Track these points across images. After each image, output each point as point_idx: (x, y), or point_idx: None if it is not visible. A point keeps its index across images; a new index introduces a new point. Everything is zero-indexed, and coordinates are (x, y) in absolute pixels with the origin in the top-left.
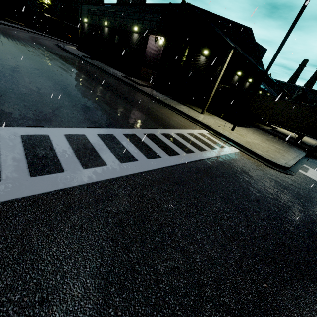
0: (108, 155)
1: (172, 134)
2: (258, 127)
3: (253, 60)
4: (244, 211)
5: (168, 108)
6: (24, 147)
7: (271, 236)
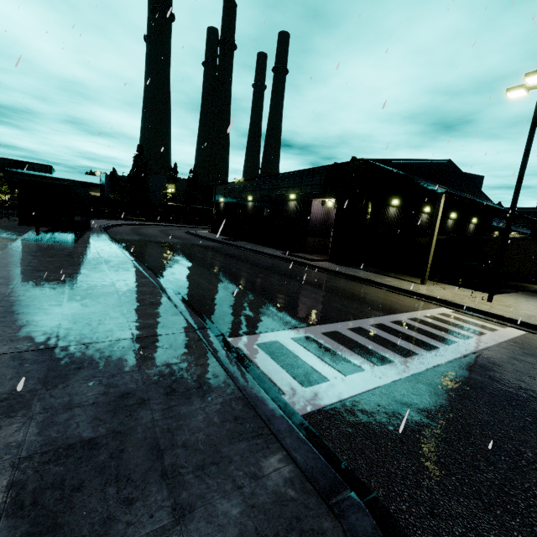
0: (355, 357)
1: (405, 321)
2: (525, 288)
3: (469, 194)
4: None
5: (370, 285)
6: (270, 356)
7: None
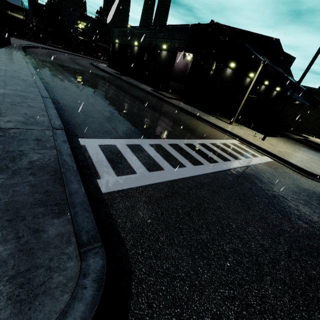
0: (162, 161)
1: (207, 144)
2: (288, 136)
3: (281, 69)
4: (286, 213)
5: (198, 119)
6: (104, 154)
7: (314, 236)
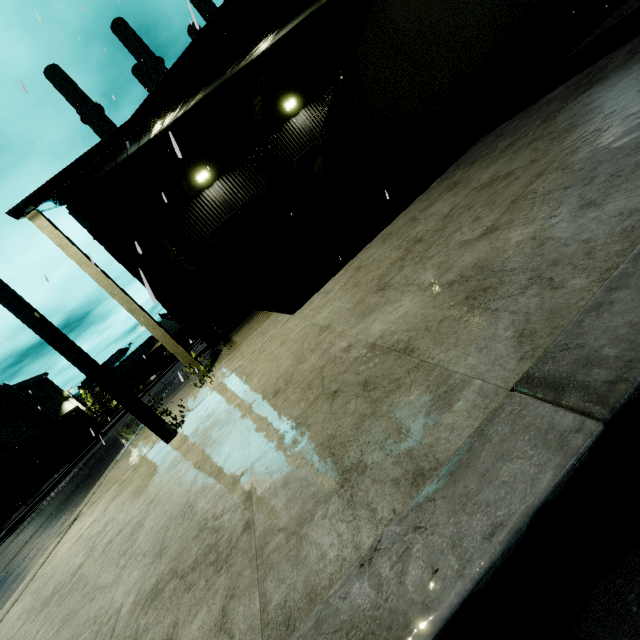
0: None
1: None
2: None
3: None
4: None
5: None
6: None
7: None
